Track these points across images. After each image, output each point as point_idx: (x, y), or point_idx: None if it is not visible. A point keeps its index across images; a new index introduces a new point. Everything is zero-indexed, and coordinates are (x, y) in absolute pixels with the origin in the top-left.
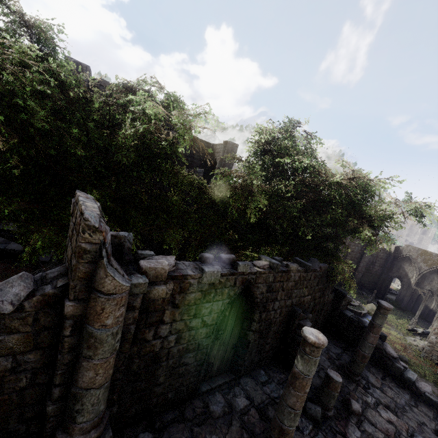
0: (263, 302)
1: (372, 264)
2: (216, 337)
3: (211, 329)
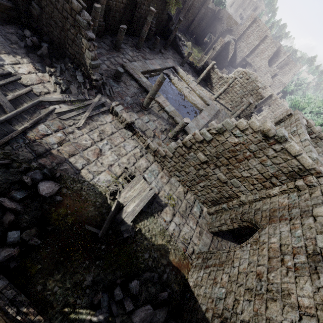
0: (140, 3)
1: (202, 20)
2: (124, 13)
3: (124, 6)
